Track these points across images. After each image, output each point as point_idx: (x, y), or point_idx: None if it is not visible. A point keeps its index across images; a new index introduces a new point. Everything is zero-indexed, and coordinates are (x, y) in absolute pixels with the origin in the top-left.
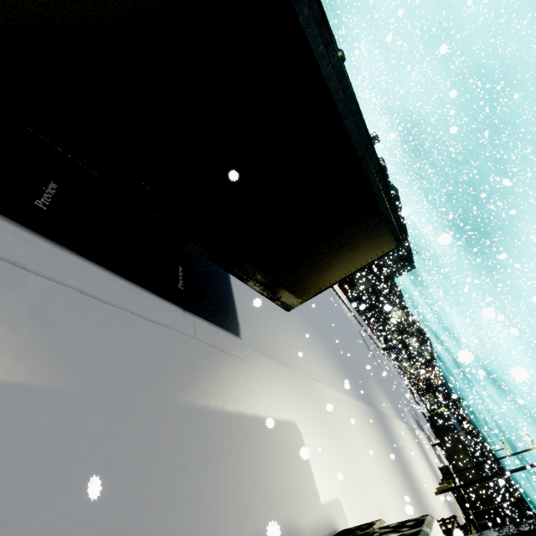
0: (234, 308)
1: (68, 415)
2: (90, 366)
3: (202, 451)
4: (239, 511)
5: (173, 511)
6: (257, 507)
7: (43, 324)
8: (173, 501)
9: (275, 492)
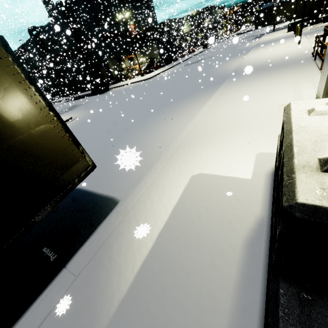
0: (101, 197)
1: None
2: None
3: None
4: (204, 306)
5: None
6: (213, 274)
7: None
8: None
9: (217, 237)
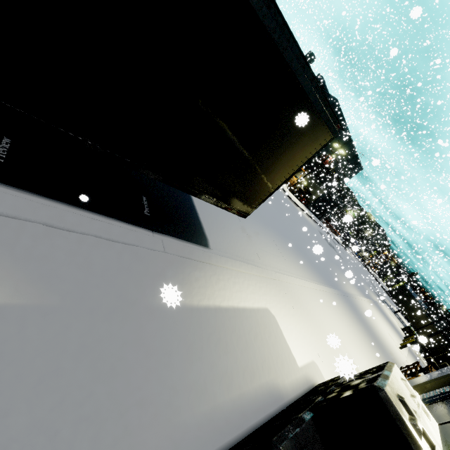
0: (200, 225)
1: (51, 325)
2: (66, 284)
3: (183, 339)
4: (224, 380)
5: (163, 387)
6: (240, 375)
7: (14, 255)
8: (162, 379)
9: (256, 363)
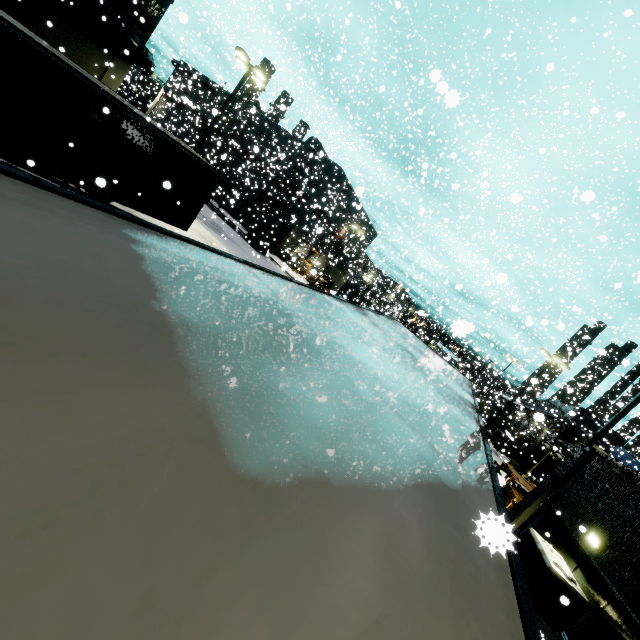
0: None
1: None
2: None
3: None
4: None
5: None
6: None
7: None
8: None
9: None
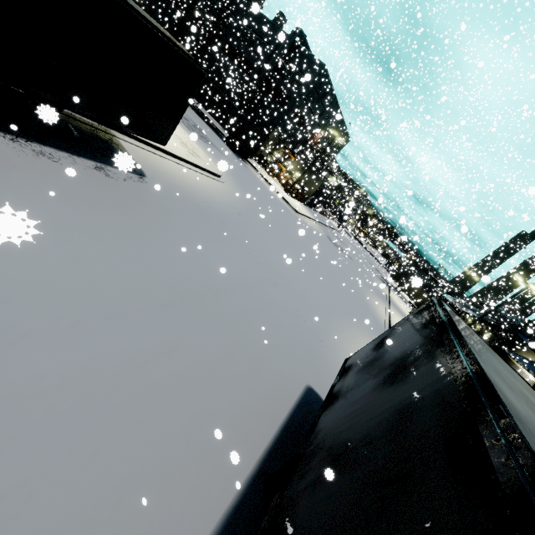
0: None
1: None
2: None
3: None
4: None
5: None
6: None
7: None
8: None
9: None
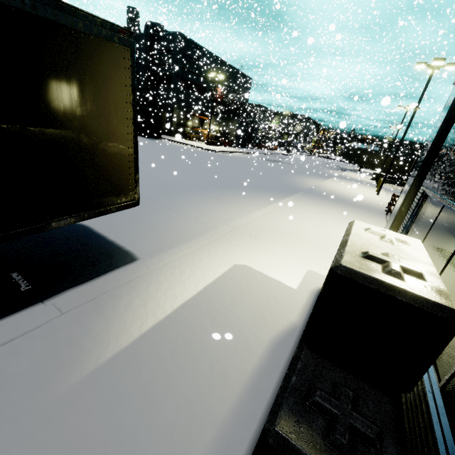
0: (115, 247)
1: None
2: None
3: (135, 388)
4: (213, 381)
5: None
6: (232, 357)
7: None
8: None
9: (246, 327)
